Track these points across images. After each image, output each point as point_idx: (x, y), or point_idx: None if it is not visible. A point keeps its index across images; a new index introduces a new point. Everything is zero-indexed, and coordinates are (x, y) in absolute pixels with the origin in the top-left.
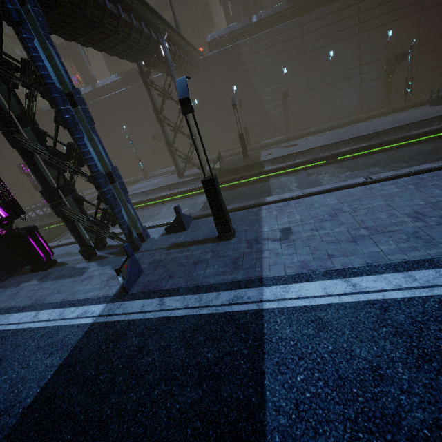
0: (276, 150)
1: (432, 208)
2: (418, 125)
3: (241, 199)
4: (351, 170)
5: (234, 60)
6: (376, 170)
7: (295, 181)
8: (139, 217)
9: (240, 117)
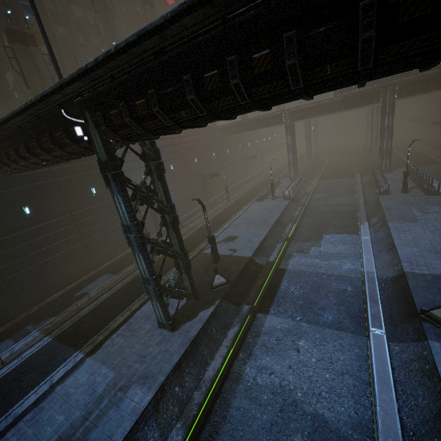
0: (226, 245)
1: (439, 235)
2: (285, 211)
3: (319, 290)
4: (317, 240)
5: (90, 158)
6: (329, 236)
7: (308, 258)
8: (264, 440)
9: (107, 224)
